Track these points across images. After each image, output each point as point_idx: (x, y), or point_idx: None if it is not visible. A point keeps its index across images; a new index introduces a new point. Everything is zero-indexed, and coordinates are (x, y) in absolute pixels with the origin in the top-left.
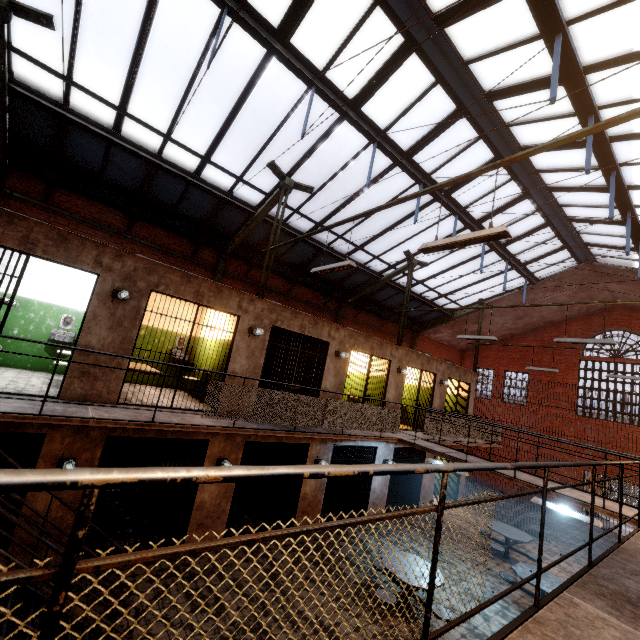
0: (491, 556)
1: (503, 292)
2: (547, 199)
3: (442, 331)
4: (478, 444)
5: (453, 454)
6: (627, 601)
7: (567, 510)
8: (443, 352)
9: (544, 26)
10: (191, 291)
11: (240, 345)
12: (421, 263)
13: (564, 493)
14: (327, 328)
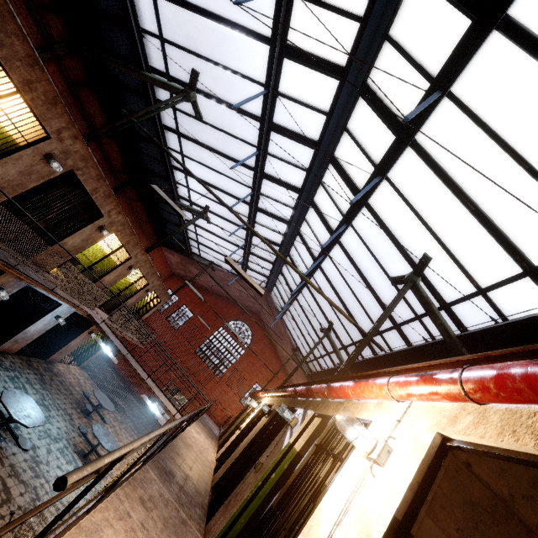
0: (79, 411)
1: (226, 269)
2: (284, 255)
3: (175, 256)
4: (133, 340)
5: (119, 346)
6: (165, 472)
7: (155, 409)
8: (162, 266)
9: (347, 215)
10: (24, 75)
11: (24, 158)
12: (208, 219)
13: (162, 400)
14: (113, 206)
